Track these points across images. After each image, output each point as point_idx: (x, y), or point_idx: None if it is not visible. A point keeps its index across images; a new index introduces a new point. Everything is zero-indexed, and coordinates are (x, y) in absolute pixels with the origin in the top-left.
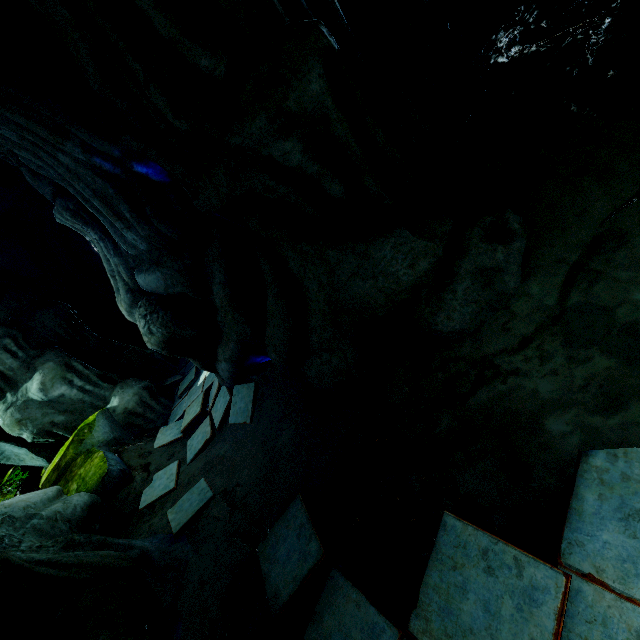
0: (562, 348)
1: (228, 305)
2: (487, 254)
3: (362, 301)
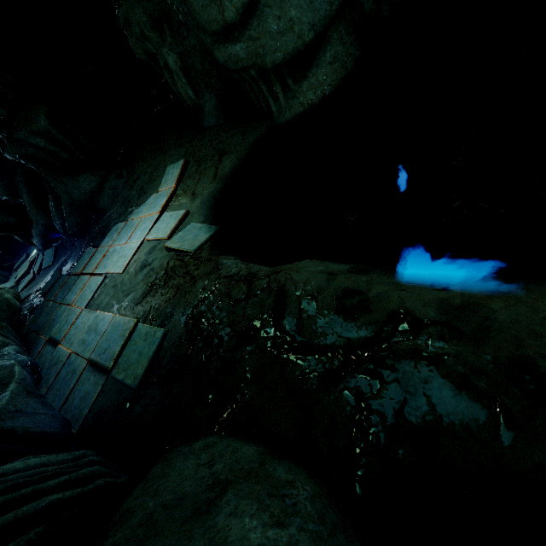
0: (121, 207)
1: (32, 204)
2: (115, 182)
3: (78, 197)
